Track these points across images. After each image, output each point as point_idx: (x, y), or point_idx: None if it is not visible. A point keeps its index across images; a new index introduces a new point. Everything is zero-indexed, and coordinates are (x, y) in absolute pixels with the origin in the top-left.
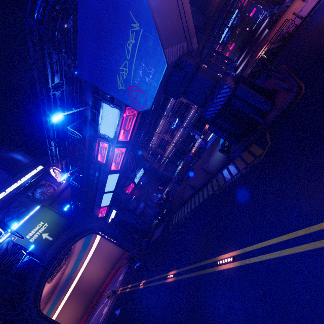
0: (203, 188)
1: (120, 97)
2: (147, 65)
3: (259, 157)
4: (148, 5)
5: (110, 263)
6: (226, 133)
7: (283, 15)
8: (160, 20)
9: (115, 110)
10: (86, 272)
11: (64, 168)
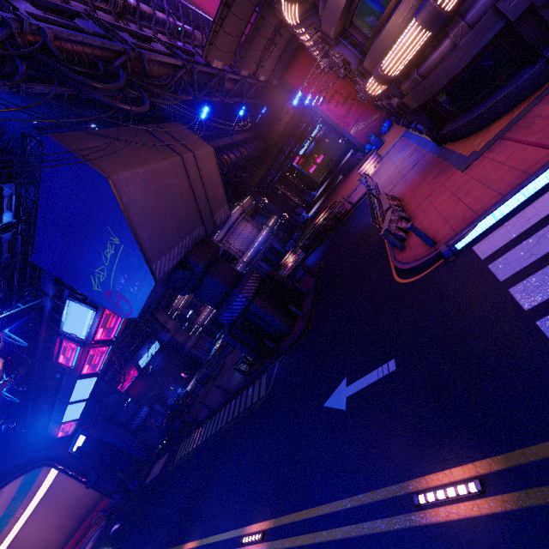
0: (218, 412)
1: (96, 298)
2: (130, 276)
3: (260, 400)
4: (130, 229)
5: (74, 518)
6: (244, 346)
7: (355, 169)
8: (150, 231)
9: (88, 309)
10: (20, 539)
11: (2, 342)
